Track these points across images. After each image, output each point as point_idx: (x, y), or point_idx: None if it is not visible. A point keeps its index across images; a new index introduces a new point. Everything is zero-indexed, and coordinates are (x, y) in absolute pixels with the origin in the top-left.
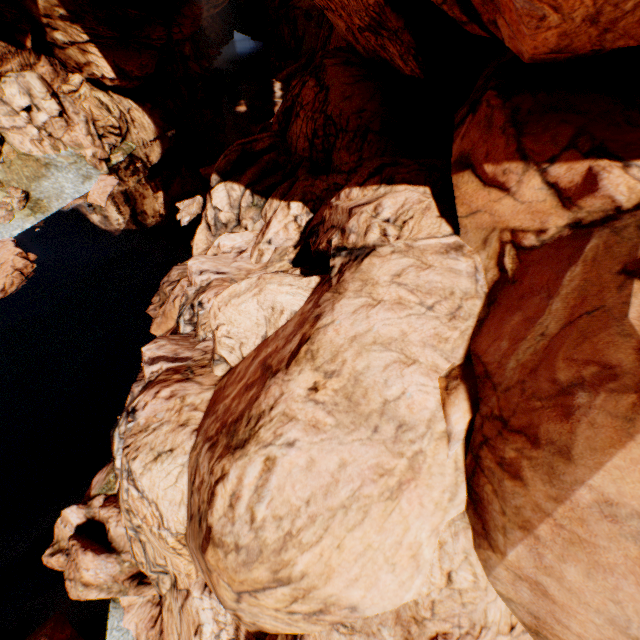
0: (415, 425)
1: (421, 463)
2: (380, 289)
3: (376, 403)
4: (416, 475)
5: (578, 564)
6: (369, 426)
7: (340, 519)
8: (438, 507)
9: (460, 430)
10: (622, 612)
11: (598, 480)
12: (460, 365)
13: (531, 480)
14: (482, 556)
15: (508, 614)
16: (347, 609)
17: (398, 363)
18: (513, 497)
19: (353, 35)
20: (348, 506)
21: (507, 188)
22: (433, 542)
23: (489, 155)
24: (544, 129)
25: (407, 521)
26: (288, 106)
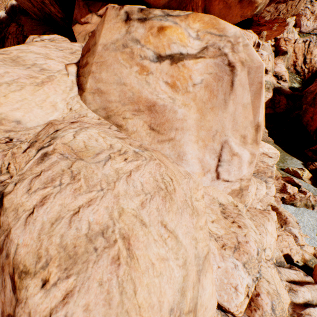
0: (51, 70)
1: (54, 78)
2: (36, 45)
3: (30, 63)
4: (51, 81)
5: (104, 71)
6: (25, 67)
7: (5, 87)
8: (65, 92)
9: (72, 71)
10: (118, 77)
11: (101, 41)
12: (75, 63)
13: (90, 60)
14: (84, 100)
15: (98, 117)
16: (15, 123)
17: (44, 58)
18: (87, 70)
19: (30, 1)
20: (11, 84)
21: (88, 22)
22: (64, 103)
23: (82, 16)
24: (96, 5)
25: (48, 94)
26: (2, 36)
